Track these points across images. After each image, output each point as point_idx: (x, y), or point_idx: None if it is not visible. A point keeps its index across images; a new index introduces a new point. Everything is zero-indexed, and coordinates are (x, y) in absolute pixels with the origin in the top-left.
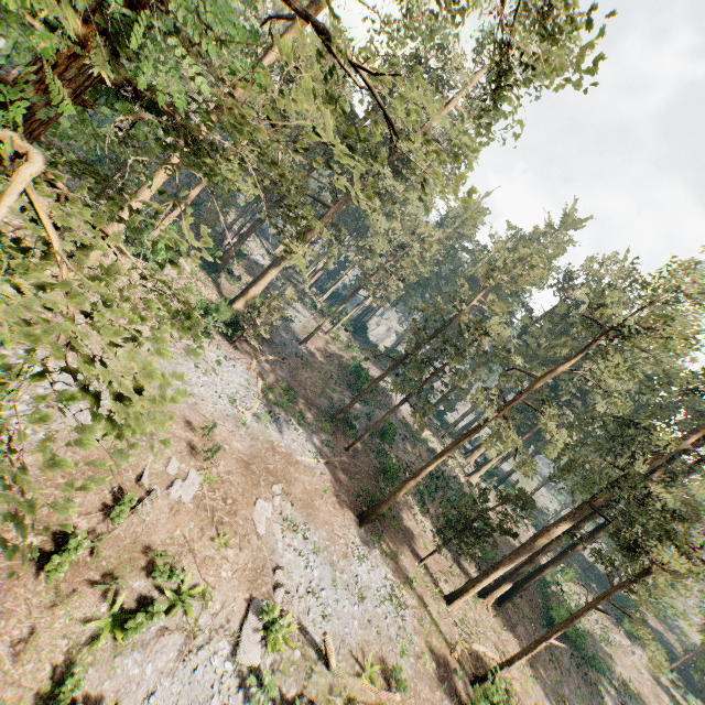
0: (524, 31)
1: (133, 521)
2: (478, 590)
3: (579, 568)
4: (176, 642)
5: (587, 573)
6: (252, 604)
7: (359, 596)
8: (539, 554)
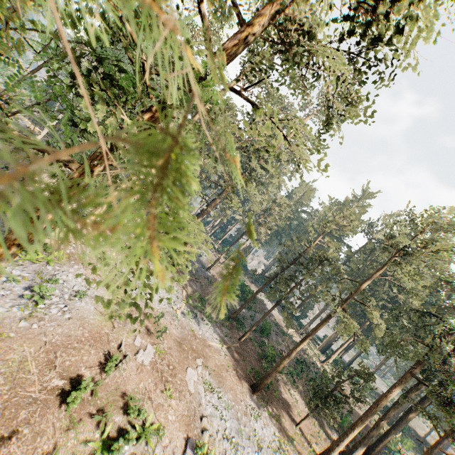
0: (341, 102)
1: (116, 374)
2: (341, 453)
3: (415, 442)
4: None
5: (421, 446)
6: (189, 441)
7: (258, 445)
8: (382, 420)
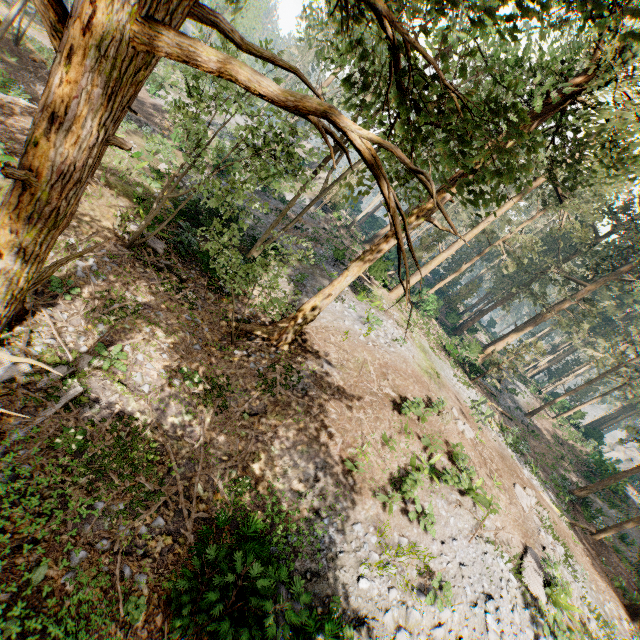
0: None
1: (438, 420)
2: None
3: None
4: (469, 521)
5: None
6: (529, 549)
7: None
8: None
